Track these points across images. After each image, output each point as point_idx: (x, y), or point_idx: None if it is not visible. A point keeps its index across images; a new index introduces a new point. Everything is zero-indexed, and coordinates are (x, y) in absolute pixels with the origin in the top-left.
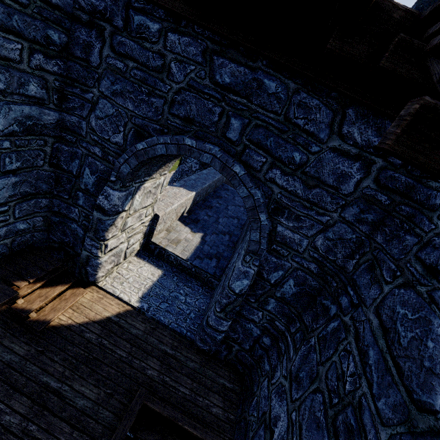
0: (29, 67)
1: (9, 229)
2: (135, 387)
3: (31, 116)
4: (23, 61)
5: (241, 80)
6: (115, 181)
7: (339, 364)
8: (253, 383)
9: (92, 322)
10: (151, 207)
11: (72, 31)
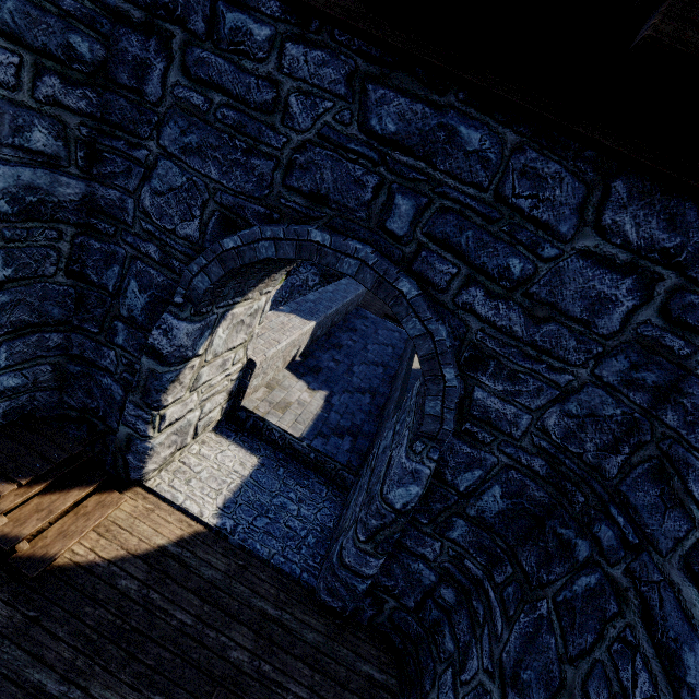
0: (34, 98)
1: None
2: (207, 687)
3: (34, 187)
4: (22, 87)
5: (417, 128)
6: (183, 303)
7: (613, 670)
8: (422, 672)
9: (132, 556)
10: (243, 349)
11: (114, 40)
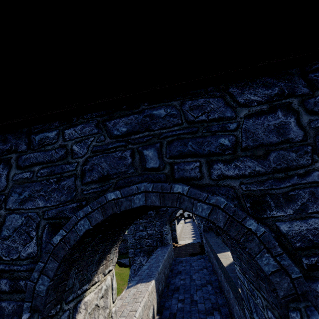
0: None
1: None
2: None
3: None
4: None
5: (135, 123)
6: (29, 317)
7: None
8: None
9: None
10: None
11: None
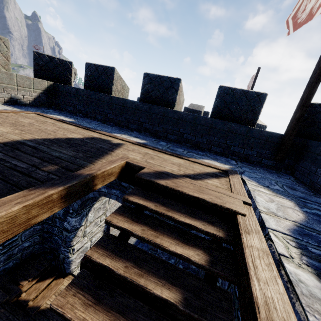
0: None
1: (19, 248)
2: None
3: None
4: None
5: None
6: (72, 212)
7: None
8: None
9: None
10: (104, 215)
11: None
